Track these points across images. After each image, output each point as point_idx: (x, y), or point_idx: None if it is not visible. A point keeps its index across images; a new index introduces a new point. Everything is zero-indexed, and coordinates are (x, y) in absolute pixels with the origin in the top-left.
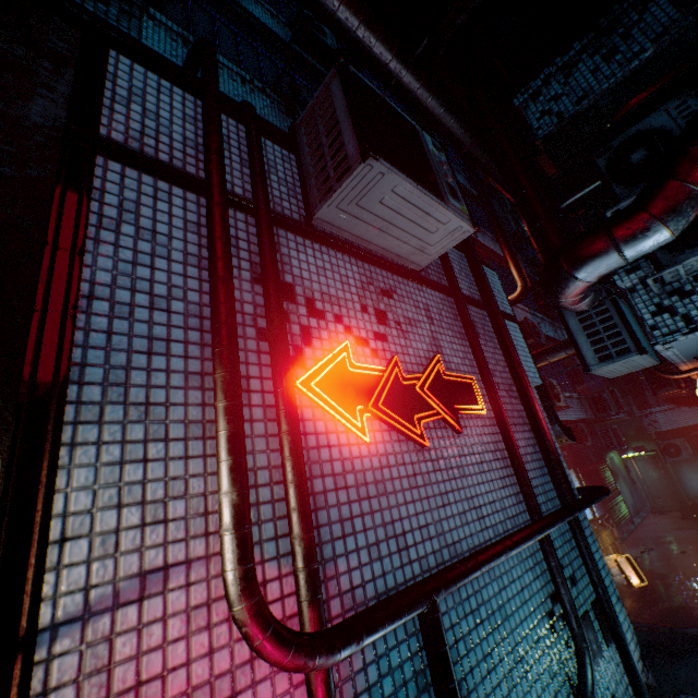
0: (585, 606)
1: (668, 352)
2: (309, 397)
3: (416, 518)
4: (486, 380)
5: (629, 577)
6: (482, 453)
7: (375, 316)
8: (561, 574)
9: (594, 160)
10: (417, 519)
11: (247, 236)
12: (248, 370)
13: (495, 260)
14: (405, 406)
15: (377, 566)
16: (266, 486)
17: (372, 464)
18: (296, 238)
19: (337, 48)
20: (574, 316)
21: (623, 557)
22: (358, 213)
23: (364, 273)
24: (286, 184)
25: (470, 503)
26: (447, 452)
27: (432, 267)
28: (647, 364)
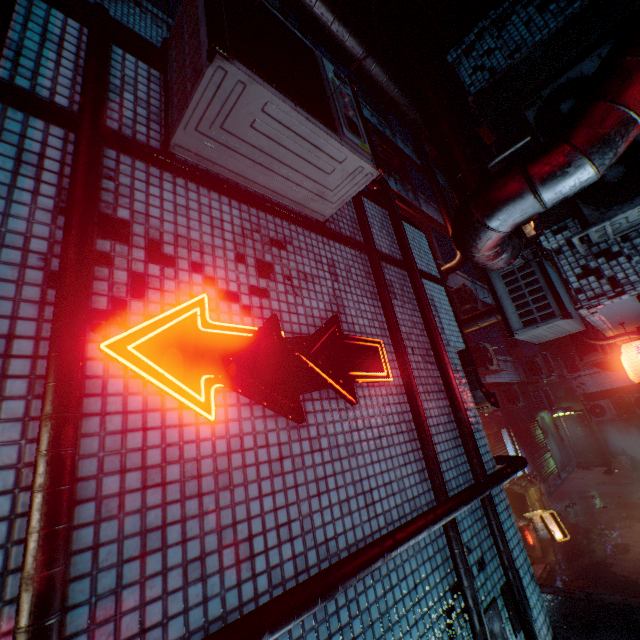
0: (493, 593)
1: (593, 318)
2: (122, 364)
3: (273, 515)
4: (396, 343)
5: (553, 532)
6: (382, 426)
7: (256, 268)
8: (464, 563)
9: (523, 113)
10: (275, 516)
11: (61, 155)
12: (13, 326)
13: (438, 229)
14: (278, 374)
15: (196, 590)
16: (4, 495)
17: (215, 448)
18: (148, 168)
19: (279, 7)
20: (500, 279)
21: (548, 513)
22: (227, 140)
23: (249, 218)
24: (147, 107)
25: (358, 487)
26: (334, 427)
27: (346, 221)
28: (572, 330)
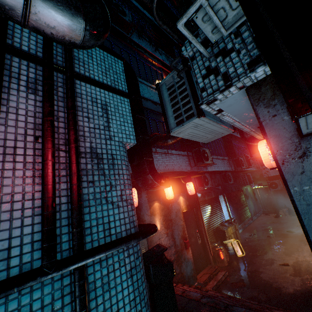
0: None
1: (226, 118)
2: None
3: None
4: None
5: (237, 251)
6: None
7: None
8: None
9: None
10: None
11: None
12: None
13: None
14: None
15: None
16: None
17: None
18: None
19: None
20: (166, 91)
21: (235, 241)
22: None
23: None
24: None
25: None
26: None
27: None
28: (223, 131)
